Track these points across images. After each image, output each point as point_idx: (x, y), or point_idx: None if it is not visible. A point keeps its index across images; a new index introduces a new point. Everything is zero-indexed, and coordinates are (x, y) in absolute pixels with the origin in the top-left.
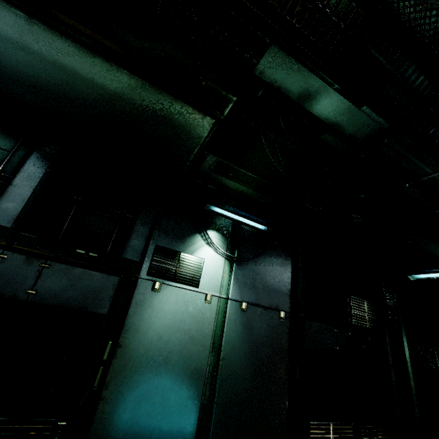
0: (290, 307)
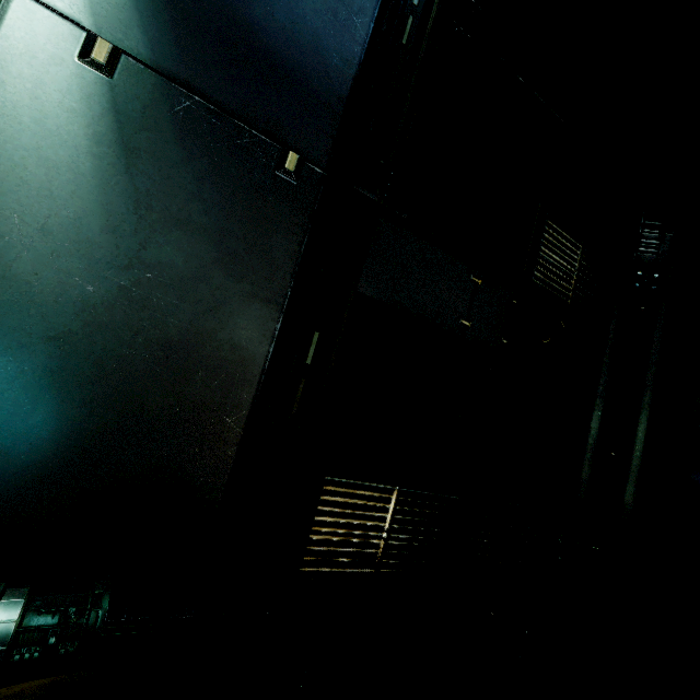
0: (331, 154)
